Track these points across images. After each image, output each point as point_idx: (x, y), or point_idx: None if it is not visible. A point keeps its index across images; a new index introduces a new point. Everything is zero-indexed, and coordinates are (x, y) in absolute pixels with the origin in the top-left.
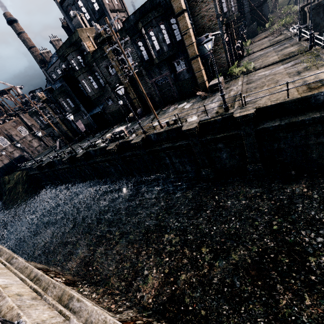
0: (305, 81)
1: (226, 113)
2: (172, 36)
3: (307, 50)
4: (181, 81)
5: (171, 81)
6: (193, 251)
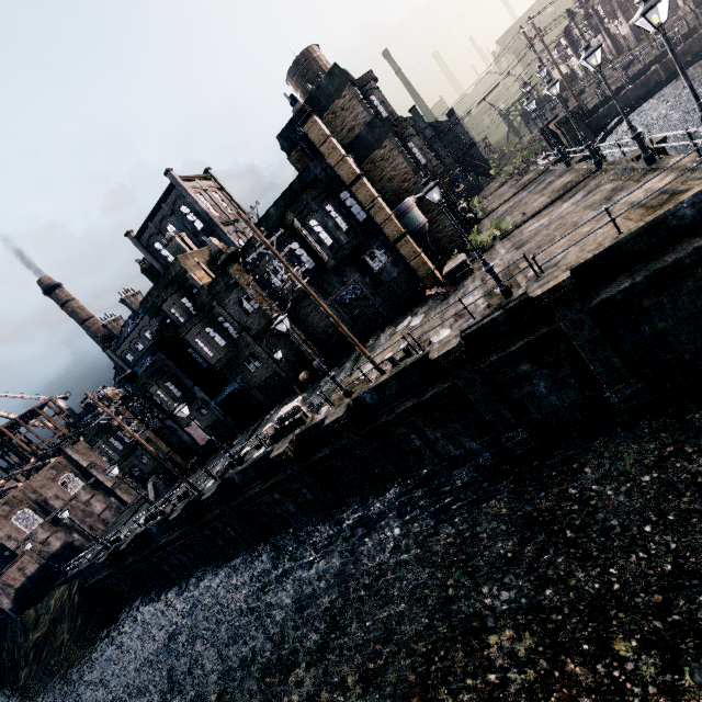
0: (630, 203)
1: (510, 300)
2: (349, 218)
3: (594, 170)
4: (387, 285)
5: (368, 289)
6: (594, 663)
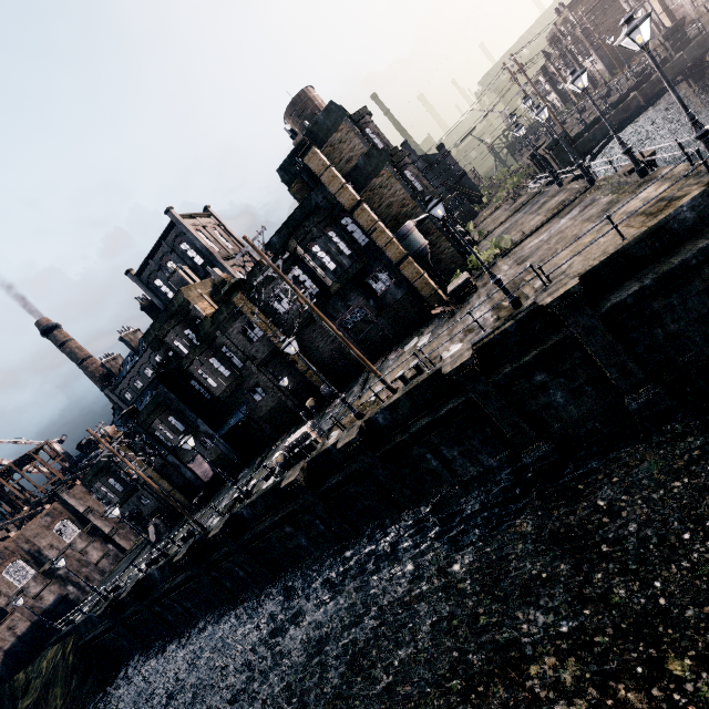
0: (629, 213)
1: (520, 310)
2: (352, 242)
3: (587, 187)
4: (391, 306)
5: (373, 312)
6: (649, 687)
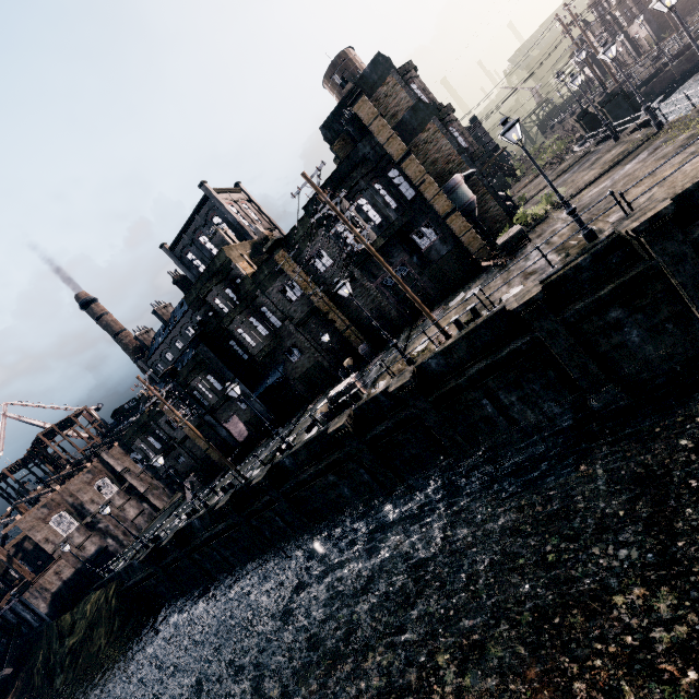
0: None
1: (596, 242)
2: (398, 196)
3: (654, 132)
4: (435, 264)
5: (415, 269)
6: None
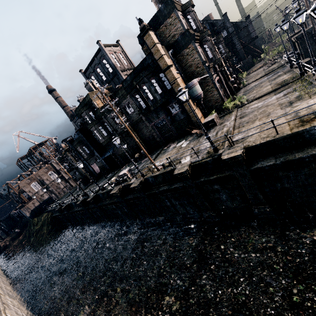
0: (296, 112)
1: (216, 154)
2: (163, 87)
3: (298, 77)
4: (178, 121)
5: (169, 122)
6: None
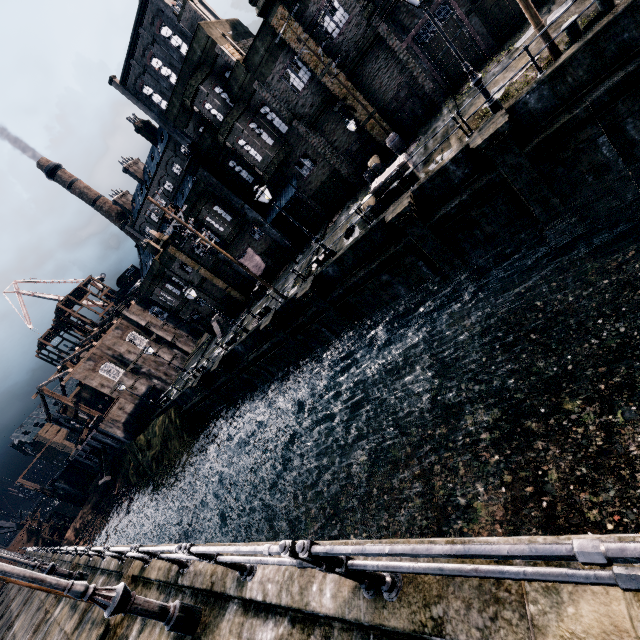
0: None
1: None
2: None
3: None
4: None
5: (462, 6)
6: None
